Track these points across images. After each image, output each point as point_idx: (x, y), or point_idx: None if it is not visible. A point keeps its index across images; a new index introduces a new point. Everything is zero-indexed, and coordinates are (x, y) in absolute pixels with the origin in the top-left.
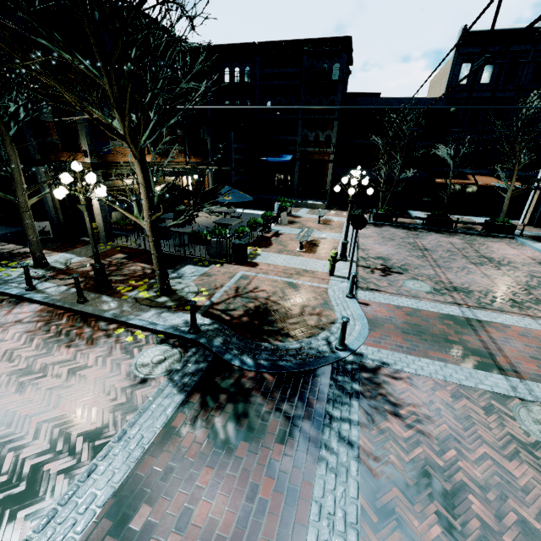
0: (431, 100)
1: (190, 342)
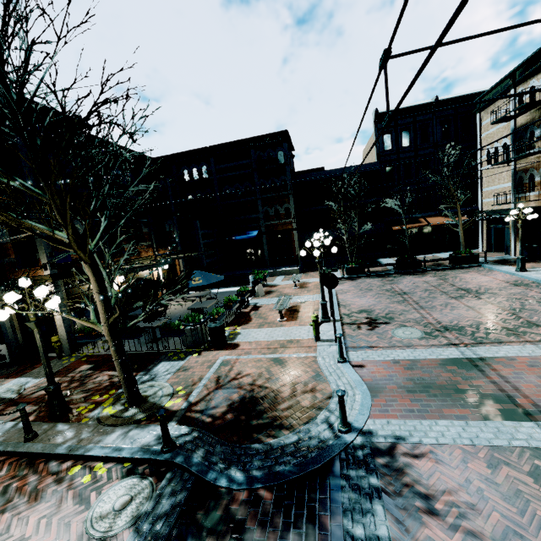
0: (367, 165)
1: (164, 465)
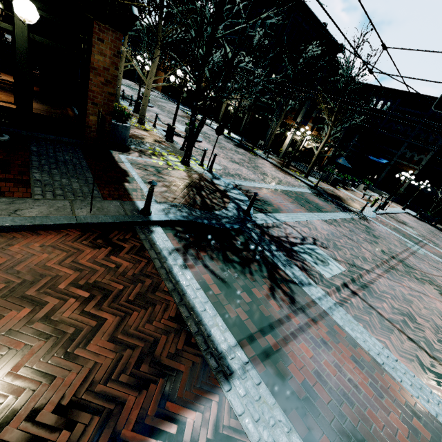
0: None
1: (313, 188)
